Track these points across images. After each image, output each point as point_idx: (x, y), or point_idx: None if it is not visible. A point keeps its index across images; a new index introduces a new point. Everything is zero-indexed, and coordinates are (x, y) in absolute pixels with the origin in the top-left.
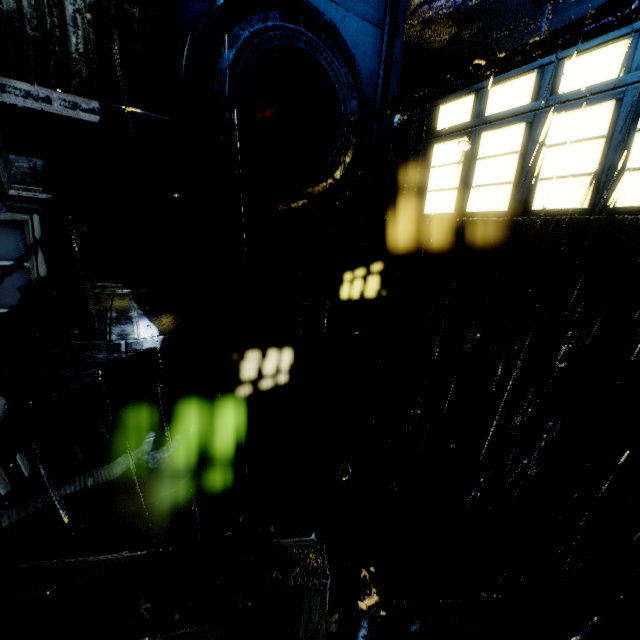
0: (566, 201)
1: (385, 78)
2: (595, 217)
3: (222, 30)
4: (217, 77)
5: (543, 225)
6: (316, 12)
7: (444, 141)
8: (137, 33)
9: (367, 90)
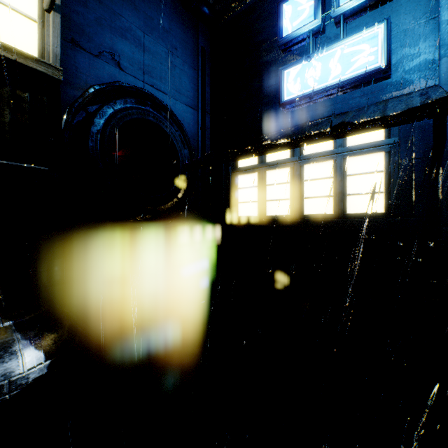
0: (321, 210)
1: (202, 137)
2: (339, 219)
3: (89, 104)
4: (90, 137)
5: (313, 224)
6: (157, 100)
7: (244, 174)
8: (27, 110)
9: (192, 143)
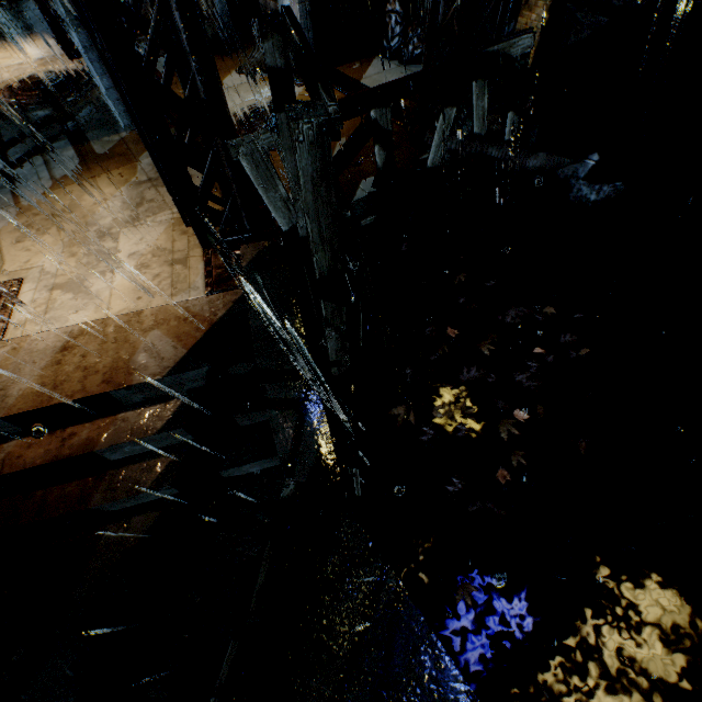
0: None
1: None
2: None
3: None
4: None
5: None
6: None
7: None
8: None
9: None
